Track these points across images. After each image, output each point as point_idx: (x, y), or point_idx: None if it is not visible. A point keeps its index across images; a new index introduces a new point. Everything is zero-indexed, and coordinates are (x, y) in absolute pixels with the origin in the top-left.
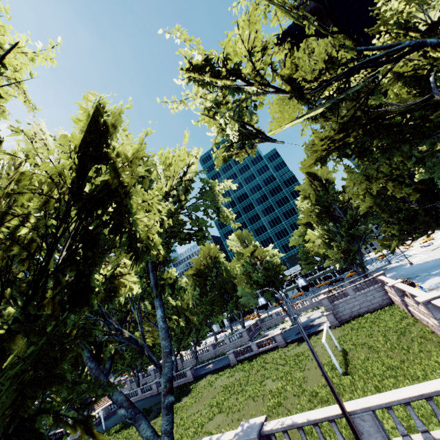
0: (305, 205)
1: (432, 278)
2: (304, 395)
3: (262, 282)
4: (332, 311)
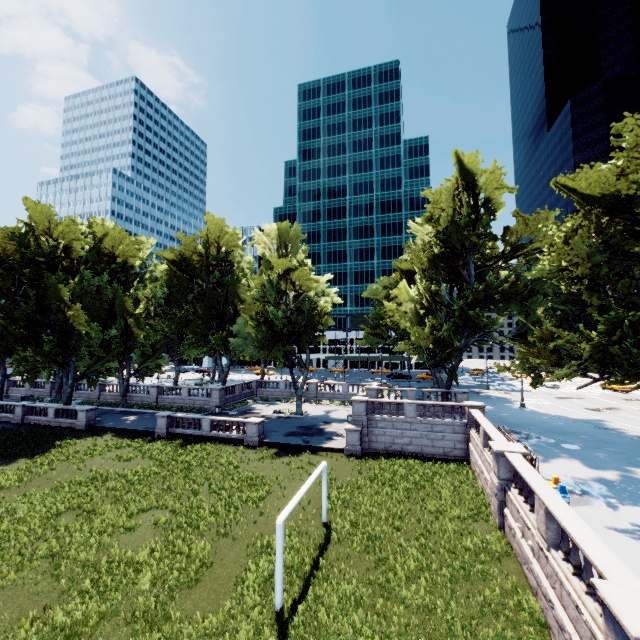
0: (422, 236)
1: (565, 459)
2: (147, 637)
3: (279, 327)
4: (362, 427)
